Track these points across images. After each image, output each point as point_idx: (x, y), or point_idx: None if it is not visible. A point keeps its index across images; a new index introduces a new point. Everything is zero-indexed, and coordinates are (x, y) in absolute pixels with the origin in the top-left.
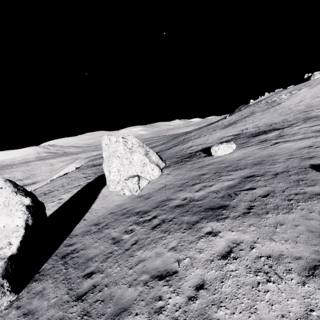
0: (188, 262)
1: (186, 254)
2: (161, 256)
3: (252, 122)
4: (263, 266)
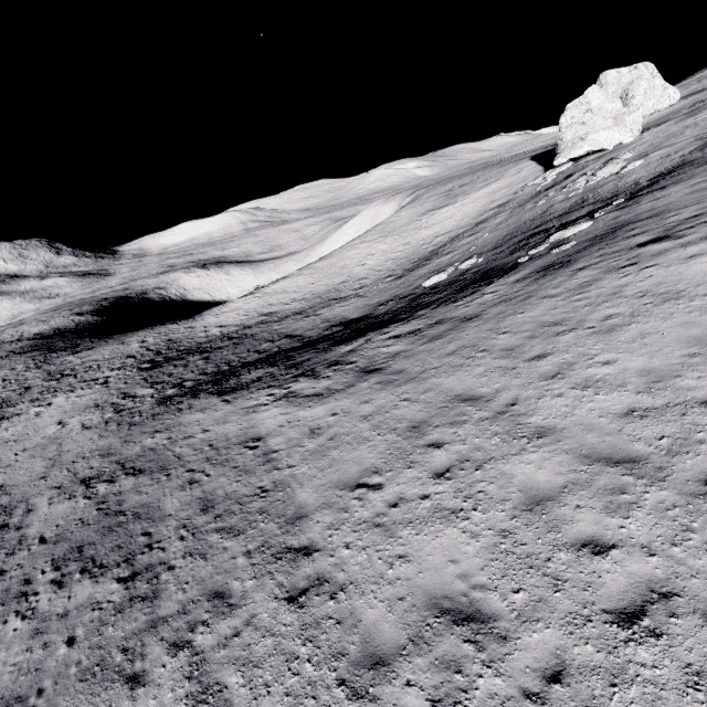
0: None
1: None
2: None
3: None
4: None
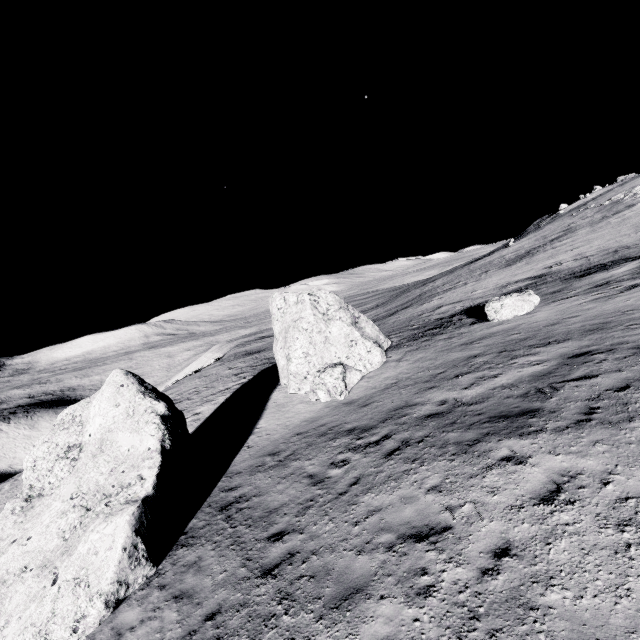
0: (471, 511)
1: (463, 497)
2: (413, 502)
3: (570, 249)
4: (634, 515)
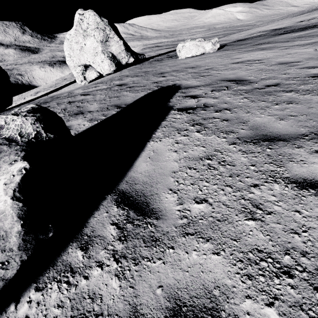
0: None
1: None
2: None
3: None
4: None
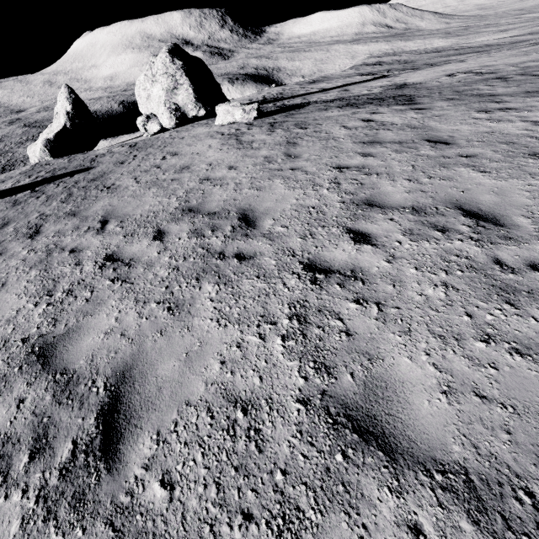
0: None
1: None
2: None
3: None
4: None
